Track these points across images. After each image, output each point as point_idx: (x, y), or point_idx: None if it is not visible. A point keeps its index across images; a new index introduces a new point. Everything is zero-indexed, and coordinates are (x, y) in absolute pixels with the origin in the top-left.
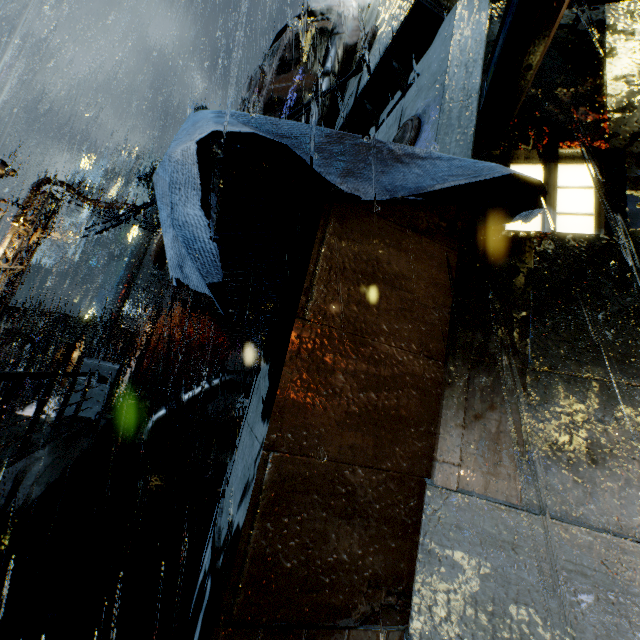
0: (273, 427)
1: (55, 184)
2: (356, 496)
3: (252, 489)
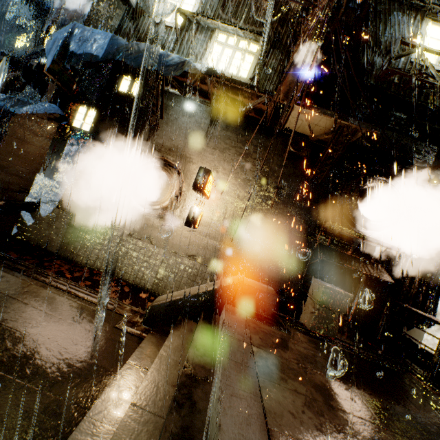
0: None
1: None
2: (20, 172)
3: None
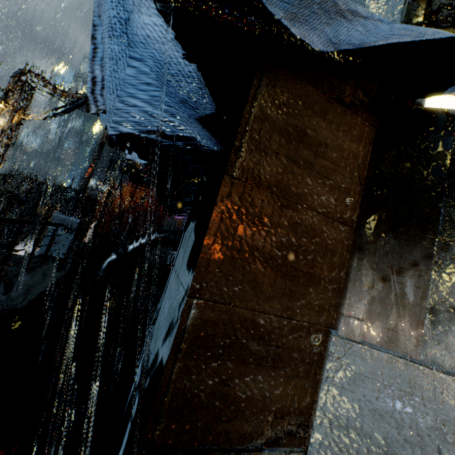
0: (198, 276)
1: (31, 75)
2: (269, 341)
3: (175, 332)
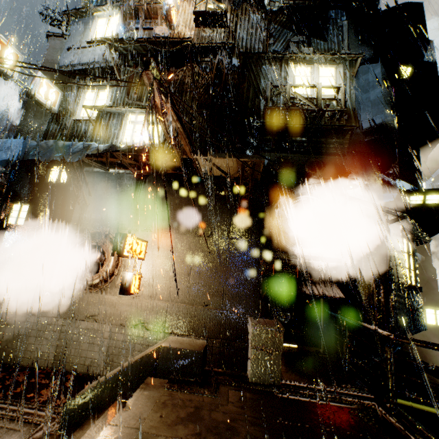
0: None
1: None
2: None
3: None
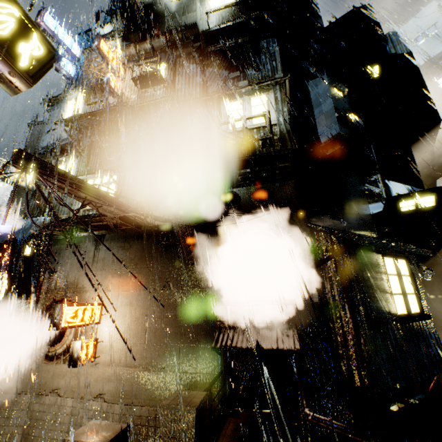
0: None
1: None
2: None
3: None
